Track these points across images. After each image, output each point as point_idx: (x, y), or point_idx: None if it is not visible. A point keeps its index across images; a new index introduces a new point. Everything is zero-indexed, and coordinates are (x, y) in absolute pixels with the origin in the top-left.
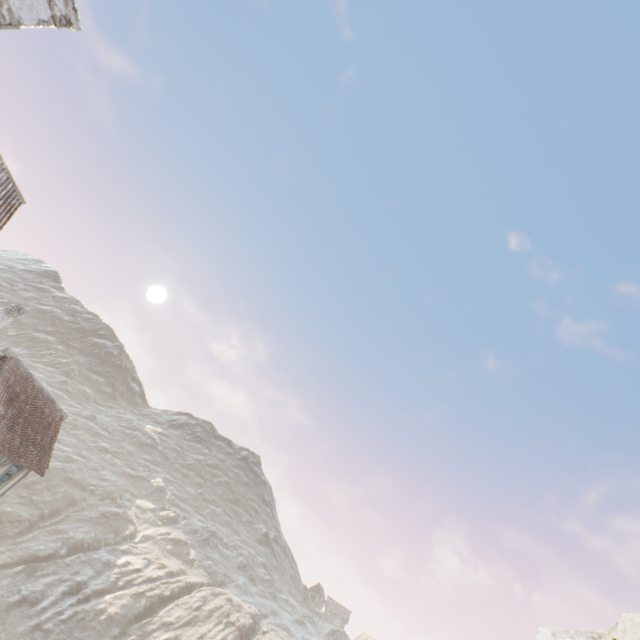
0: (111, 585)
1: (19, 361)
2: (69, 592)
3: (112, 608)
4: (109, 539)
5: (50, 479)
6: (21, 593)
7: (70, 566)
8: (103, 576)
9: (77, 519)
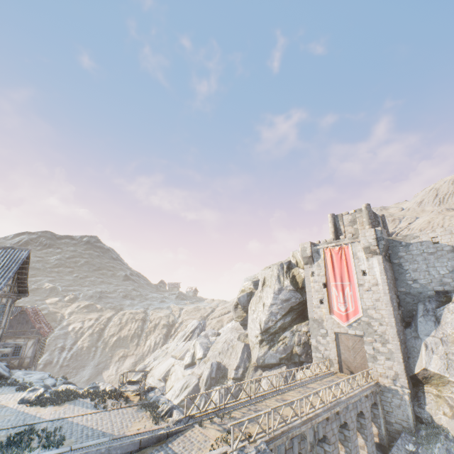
0: (76, 339)
1: (27, 307)
2: (61, 351)
3: (85, 344)
4: (54, 325)
5: None
6: (42, 364)
7: (50, 345)
8: (69, 338)
9: None
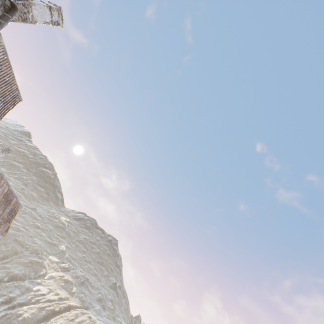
0: (28, 301)
1: (4, 176)
2: (5, 302)
3: (26, 314)
4: (31, 275)
5: (6, 239)
6: None
7: (8, 287)
8: (24, 295)
9: (16, 262)
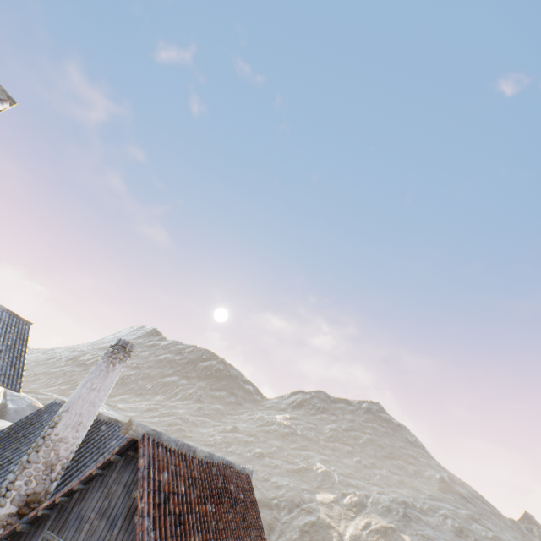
0: None
1: (159, 435)
2: None
3: None
4: None
5: None
6: None
7: None
8: None
9: None
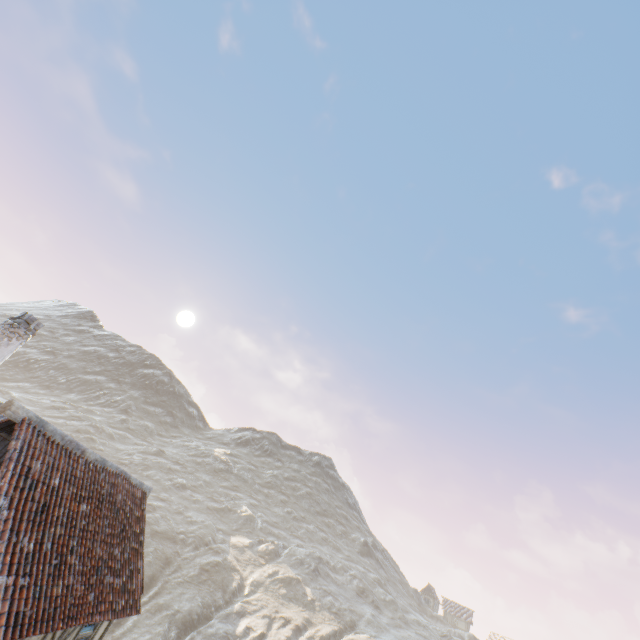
0: None
1: (43, 424)
2: None
3: None
4: (218, 600)
5: None
6: None
7: None
8: None
9: (177, 583)
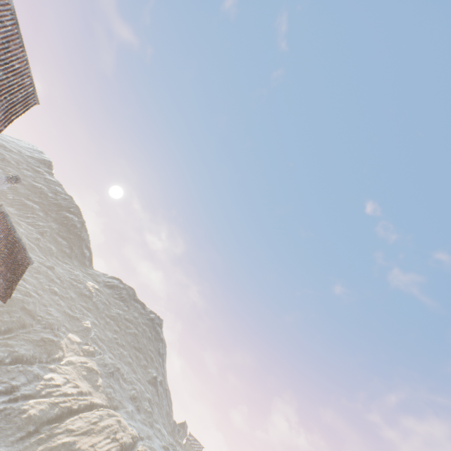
0: (36, 393)
1: (7, 216)
2: (4, 392)
3: (32, 410)
4: (43, 358)
5: (11, 305)
6: None
7: (10, 372)
8: (32, 385)
9: (23, 339)
